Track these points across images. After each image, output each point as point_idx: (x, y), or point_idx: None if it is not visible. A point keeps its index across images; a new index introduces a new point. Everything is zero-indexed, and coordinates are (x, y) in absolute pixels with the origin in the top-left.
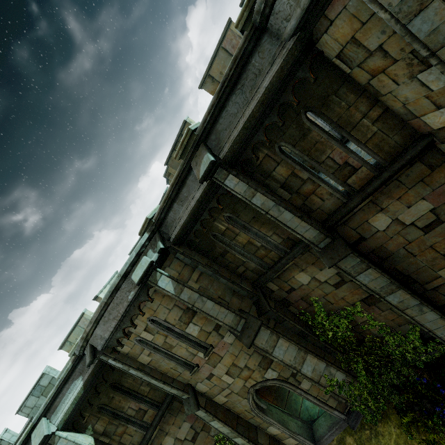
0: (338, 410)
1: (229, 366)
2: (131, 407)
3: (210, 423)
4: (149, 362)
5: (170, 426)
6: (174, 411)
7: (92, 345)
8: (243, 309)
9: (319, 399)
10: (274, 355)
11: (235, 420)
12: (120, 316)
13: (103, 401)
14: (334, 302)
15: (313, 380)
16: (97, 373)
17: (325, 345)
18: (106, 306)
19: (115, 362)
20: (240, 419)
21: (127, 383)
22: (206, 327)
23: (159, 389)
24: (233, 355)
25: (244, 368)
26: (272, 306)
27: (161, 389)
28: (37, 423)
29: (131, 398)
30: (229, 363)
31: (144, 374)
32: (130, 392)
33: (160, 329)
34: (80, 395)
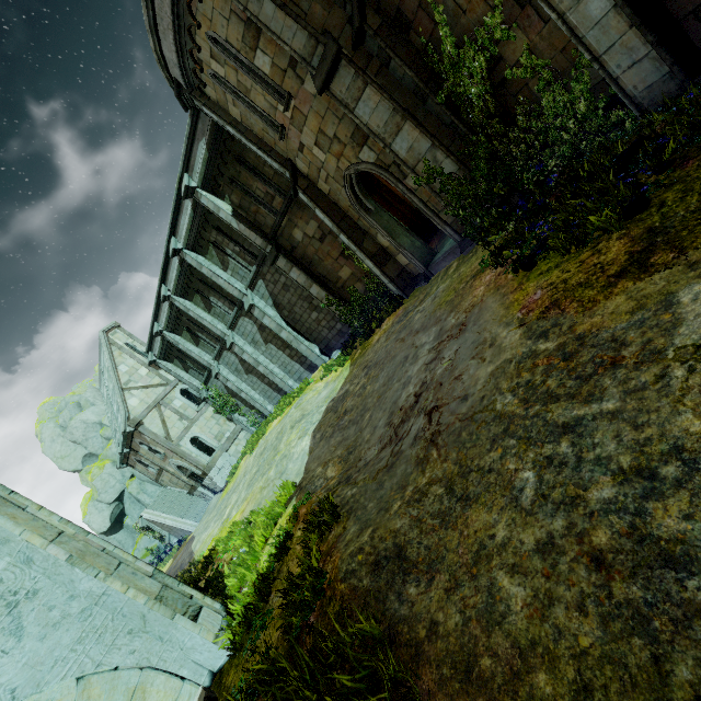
0: (454, 229)
1: (317, 134)
2: (259, 188)
3: (316, 213)
4: (241, 118)
5: (298, 220)
6: (301, 206)
7: (176, 80)
8: (329, 30)
9: (429, 207)
10: (356, 114)
11: (340, 216)
12: (171, 23)
13: (232, 174)
14: (465, 5)
15: (405, 164)
16: (217, 138)
17: (451, 119)
18: (150, 3)
19: (208, 111)
20: (347, 218)
21: (250, 160)
22: (278, 59)
23: (284, 176)
24: (319, 116)
25: (334, 140)
26: (374, 25)
27: (286, 177)
28: (182, 177)
29: (256, 178)
30: (316, 129)
31: (237, 132)
32: (258, 173)
33: (226, 56)
34: (206, 158)
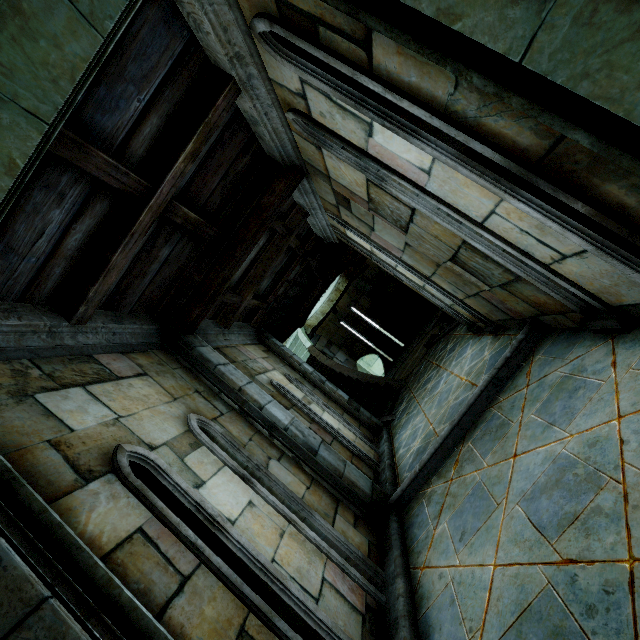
0: None
1: None
2: None
3: None
4: None
5: None
6: None
7: None
8: None
9: None
10: None
11: None
12: None
13: None
14: None
15: None
16: None
17: None
18: None
19: None
20: None
21: None
22: None
23: None
24: None
25: None
26: None
27: None
28: None
29: None
30: None
31: None
32: None
33: None
34: None
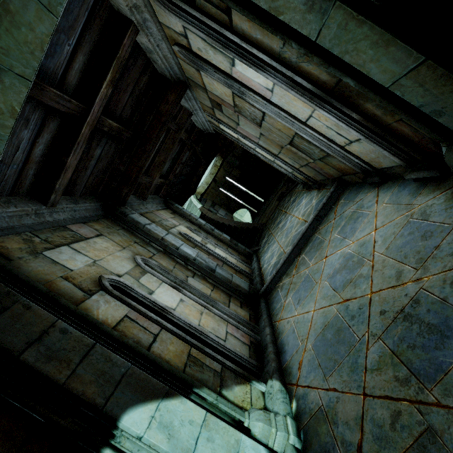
0: None
1: None
2: None
3: None
4: None
5: None
6: None
7: None
8: None
9: None
10: None
11: None
12: None
13: None
14: None
15: None
16: None
17: None
18: None
19: None
20: None
21: None
22: None
23: None
24: None
25: None
26: None
27: None
28: None
29: None
30: None
31: None
32: None
33: None
34: None
